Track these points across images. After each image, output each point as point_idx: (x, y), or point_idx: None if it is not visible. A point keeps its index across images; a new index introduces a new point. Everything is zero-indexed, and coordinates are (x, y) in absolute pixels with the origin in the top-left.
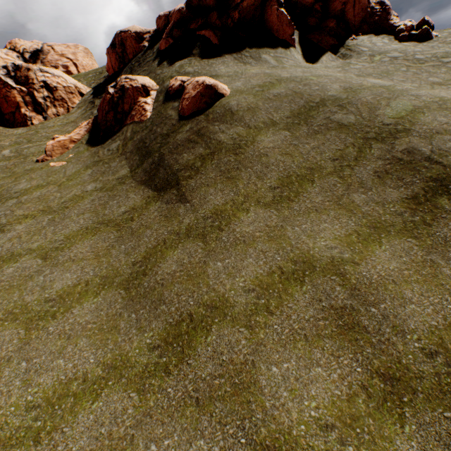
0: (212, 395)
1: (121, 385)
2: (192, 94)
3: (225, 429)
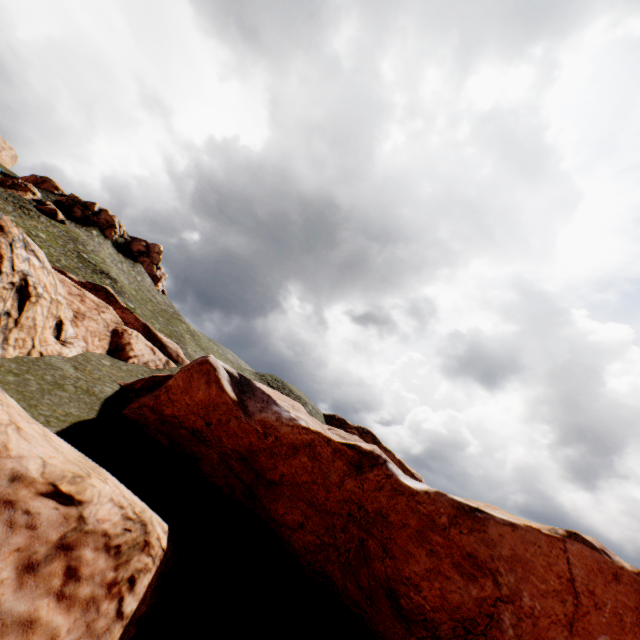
0: None
1: None
2: (50, 207)
3: None
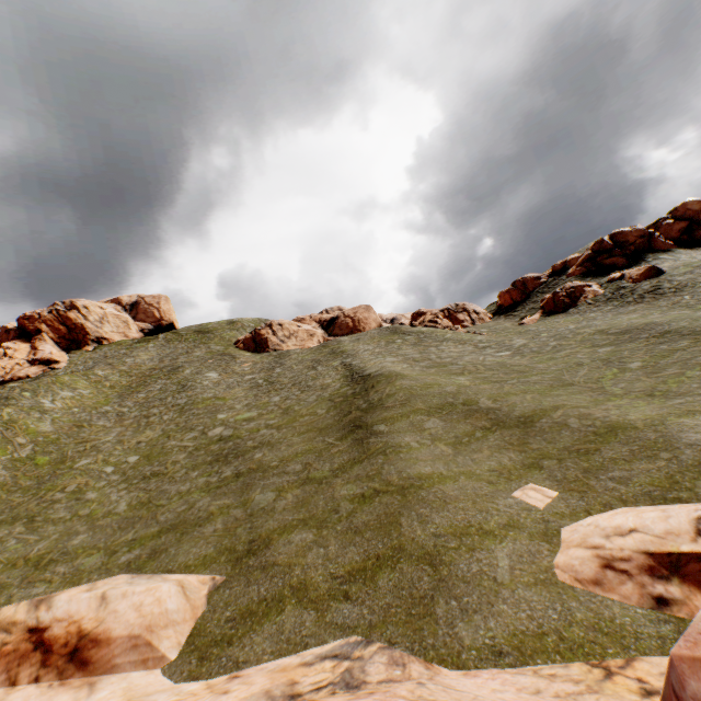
0: None
1: None
2: (638, 273)
3: None
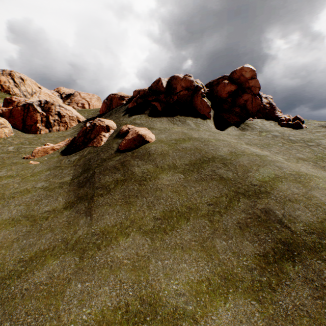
0: None
1: None
2: (129, 137)
3: None
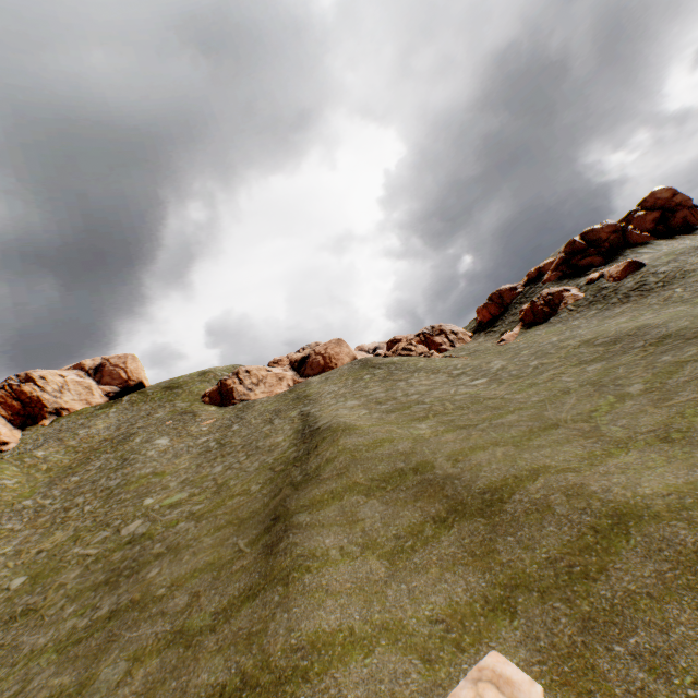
0: None
1: None
2: (618, 270)
3: None
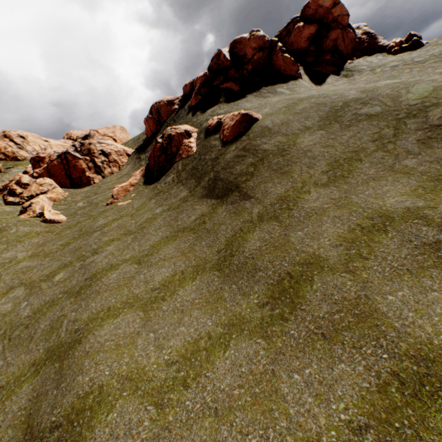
0: (336, 328)
1: (244, 335)
2: (230, 124)
3: (362, 351)
